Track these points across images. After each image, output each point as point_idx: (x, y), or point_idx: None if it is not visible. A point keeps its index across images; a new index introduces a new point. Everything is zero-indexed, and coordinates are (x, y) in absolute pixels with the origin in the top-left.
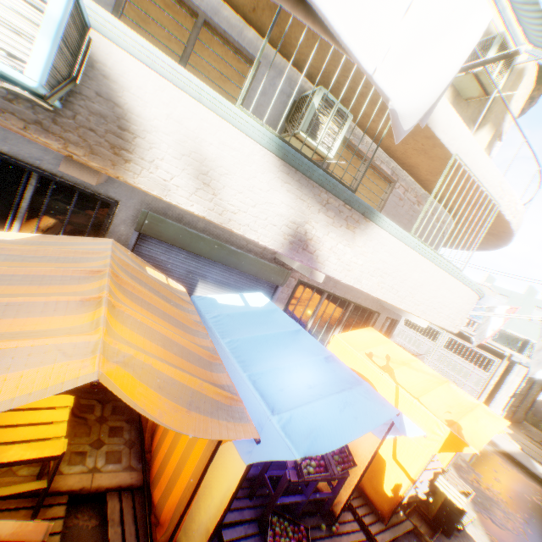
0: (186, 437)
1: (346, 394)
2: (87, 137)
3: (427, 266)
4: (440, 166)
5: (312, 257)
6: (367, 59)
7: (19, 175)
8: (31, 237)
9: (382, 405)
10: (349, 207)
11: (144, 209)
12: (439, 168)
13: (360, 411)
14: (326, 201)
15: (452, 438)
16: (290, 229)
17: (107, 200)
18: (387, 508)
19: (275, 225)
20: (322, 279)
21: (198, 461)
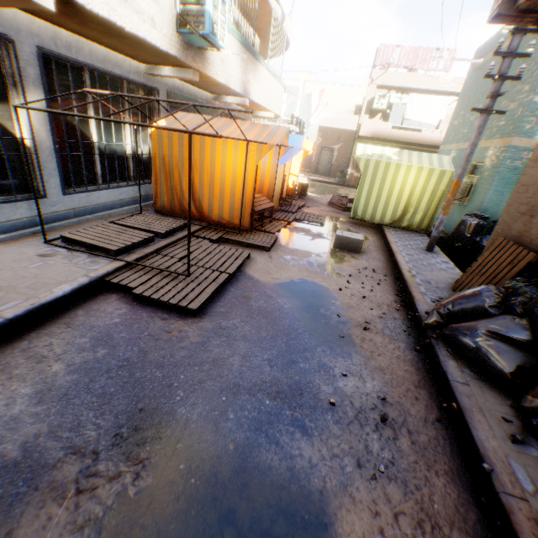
0: (259, 175)
1: (292, 138)
2: (201, 59)
3: (273, 81)
4: (264, 14)
5: (248, 92)
6: (282, 4)
7: (117, 88)
8: (166, 122)
9: (300, 137)
10: (253, 58)
11: (169, 90)
12: (264, 15)
13: (297, 140)
14: (248, 59)
15: (305, 152)
16: (242, 80)
17: (156, 90)
18: (292, 192)
19: (239, 80)
20: (248, 103)
21: (271, 174)
